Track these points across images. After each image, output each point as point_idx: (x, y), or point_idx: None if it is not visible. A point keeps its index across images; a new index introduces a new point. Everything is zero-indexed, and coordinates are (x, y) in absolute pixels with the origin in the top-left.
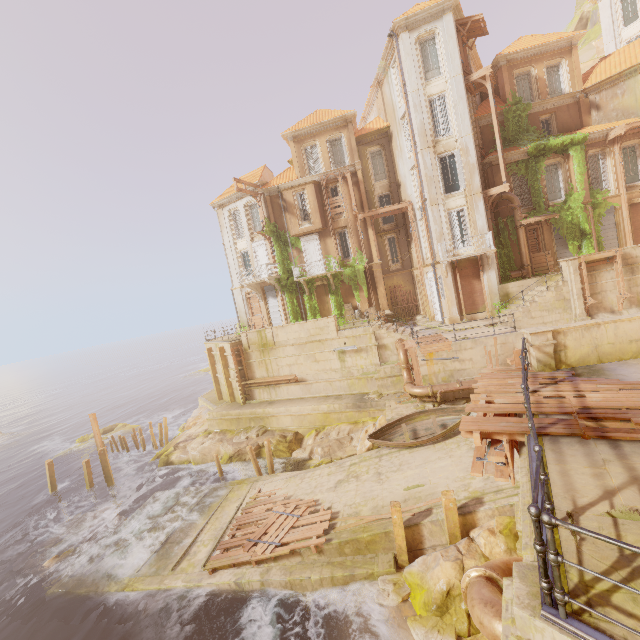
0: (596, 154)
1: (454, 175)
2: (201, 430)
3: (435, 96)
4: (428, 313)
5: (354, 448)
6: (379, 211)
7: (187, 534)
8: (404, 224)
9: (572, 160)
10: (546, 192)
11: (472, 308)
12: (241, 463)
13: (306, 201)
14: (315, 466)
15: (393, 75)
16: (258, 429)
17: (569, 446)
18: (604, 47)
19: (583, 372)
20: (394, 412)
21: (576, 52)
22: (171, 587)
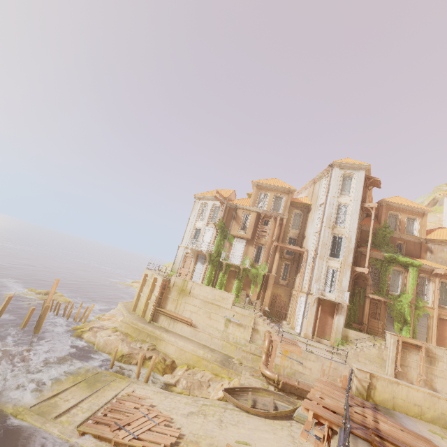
0: (424, 277)
1: (338, 249)
2: (112, 325)
3: (342, 204)
4: (292, 322)
5: (208, 393)
6: (287, 246)
7: (73, 397)
8: (298, 260)
9: (409, 274)
10: (389, 284)
11: (321, 334)
12: (127, 363)
13: (248, 220)
14: (176, 393)
15: (323, 182)
16: (150, 345)
17: (362, 445)
18: (443, 221)
19: (382, 409)
20: (247, 380)
21: (426, 218)
22: (49, 431)
